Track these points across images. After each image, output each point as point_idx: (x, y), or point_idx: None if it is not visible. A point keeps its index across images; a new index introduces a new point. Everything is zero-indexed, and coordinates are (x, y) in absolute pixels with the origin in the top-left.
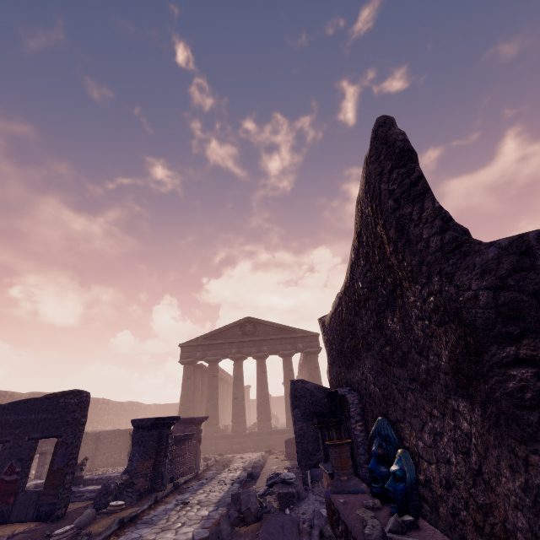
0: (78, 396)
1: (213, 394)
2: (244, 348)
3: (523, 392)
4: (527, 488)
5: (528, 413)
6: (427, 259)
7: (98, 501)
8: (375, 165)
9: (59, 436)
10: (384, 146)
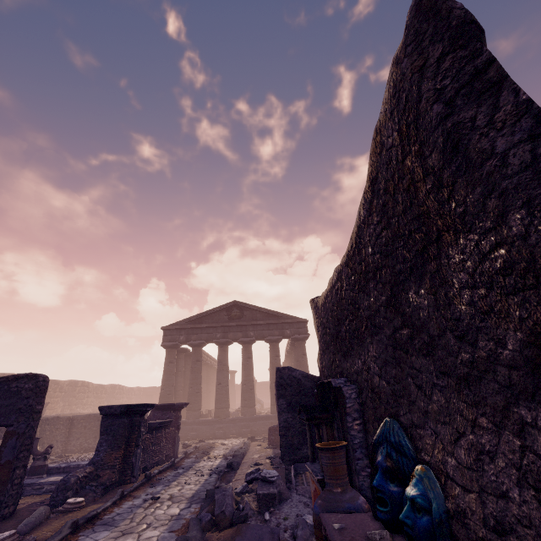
0: (33, 381)
1: (197, 379)
2: (230, 332)
3: None
4: None
5: None
6: (501, 186)
7: (55, 497)
8: (412, 58)
9: (9, 425)
10: (431, 22)
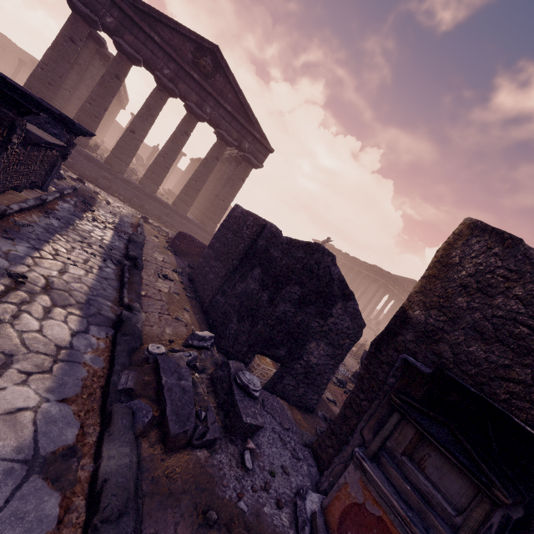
0: None
1: (103, 99)
2: (183, 82)
3: None
4: None
5: None
6: None
7: None
8: None
9: None
10: None
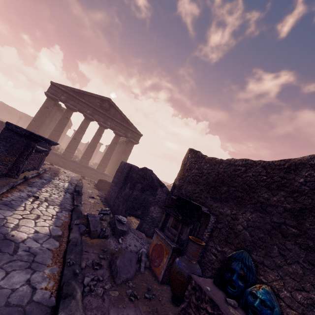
0: None
1: (61, 128)
2: (96, 114)
3: None
4: None
5: None
6: None
7: None
8: None
9: None
10: None
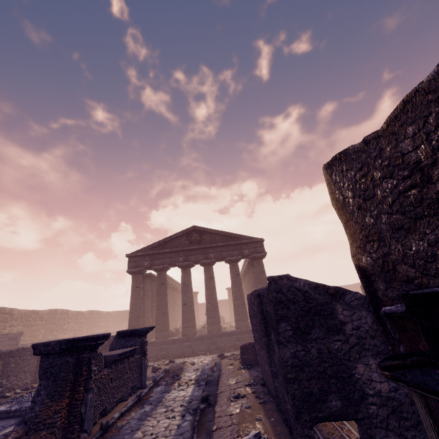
0: None
1: (163, 301)
2: (191, 255)
3: None
4: None
5: None
6: None
7: None
8: None
9: None
10: None
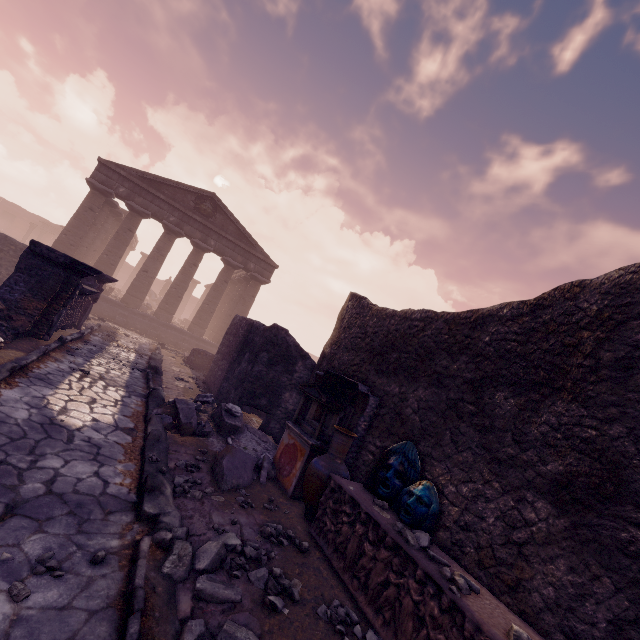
0: None
1: (119, 250)
2: (188, 224)
3: (629, 544)
4: (580, 586)
5: (623, 557)
6: (628, 409)
7: None
8: None
9: None
10: None
